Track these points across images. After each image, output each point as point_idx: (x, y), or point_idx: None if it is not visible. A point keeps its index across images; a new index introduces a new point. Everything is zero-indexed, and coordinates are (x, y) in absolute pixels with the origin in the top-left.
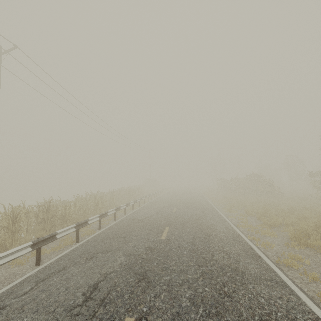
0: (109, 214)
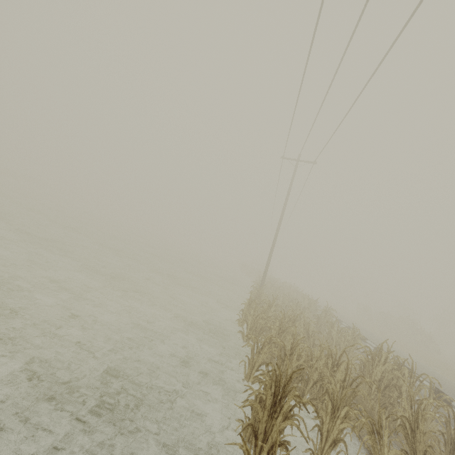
0: None
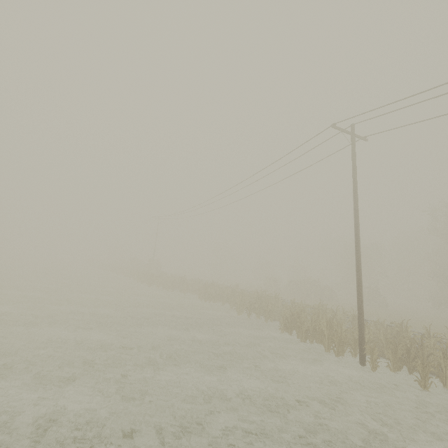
0: None
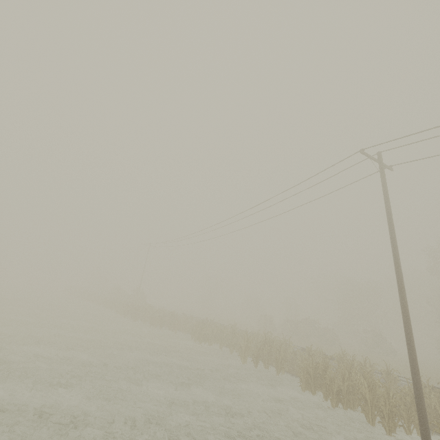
0: None
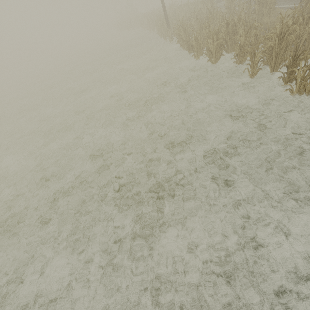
0: None
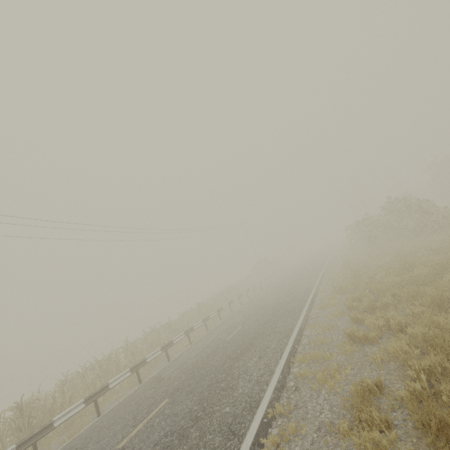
0: (112, 386)
